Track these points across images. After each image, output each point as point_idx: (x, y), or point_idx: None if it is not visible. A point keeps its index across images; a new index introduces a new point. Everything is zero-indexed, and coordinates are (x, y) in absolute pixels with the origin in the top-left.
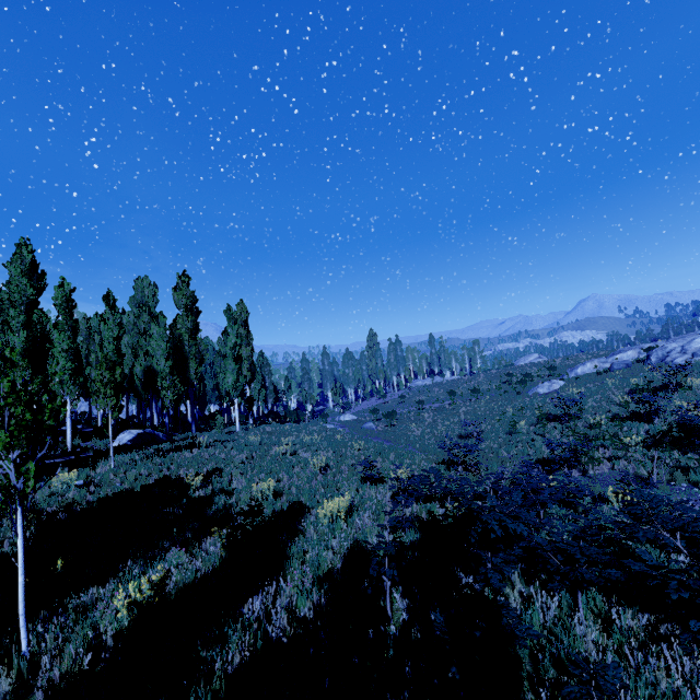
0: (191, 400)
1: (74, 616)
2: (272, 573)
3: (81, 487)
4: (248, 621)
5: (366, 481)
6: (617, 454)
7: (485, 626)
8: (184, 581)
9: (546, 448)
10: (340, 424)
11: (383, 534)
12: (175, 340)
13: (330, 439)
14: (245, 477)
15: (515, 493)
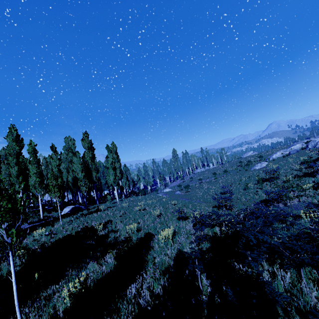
0: (95, 190)
1: (44, 302)
2: (139, 270)
3: (48, 235)
4: (130, 298)
5: (180, 219)
6: (300, 194)
7: (256, 295)
8: (97, 278)
9: (264, 195)
10: (164, 193)
11: (191, 245)
12: (85, 163)
13: (160, 201)
14: (122, 223)
15: (259, 219)
